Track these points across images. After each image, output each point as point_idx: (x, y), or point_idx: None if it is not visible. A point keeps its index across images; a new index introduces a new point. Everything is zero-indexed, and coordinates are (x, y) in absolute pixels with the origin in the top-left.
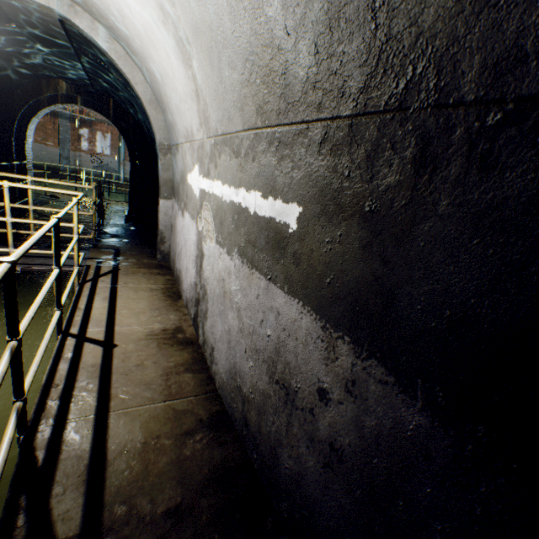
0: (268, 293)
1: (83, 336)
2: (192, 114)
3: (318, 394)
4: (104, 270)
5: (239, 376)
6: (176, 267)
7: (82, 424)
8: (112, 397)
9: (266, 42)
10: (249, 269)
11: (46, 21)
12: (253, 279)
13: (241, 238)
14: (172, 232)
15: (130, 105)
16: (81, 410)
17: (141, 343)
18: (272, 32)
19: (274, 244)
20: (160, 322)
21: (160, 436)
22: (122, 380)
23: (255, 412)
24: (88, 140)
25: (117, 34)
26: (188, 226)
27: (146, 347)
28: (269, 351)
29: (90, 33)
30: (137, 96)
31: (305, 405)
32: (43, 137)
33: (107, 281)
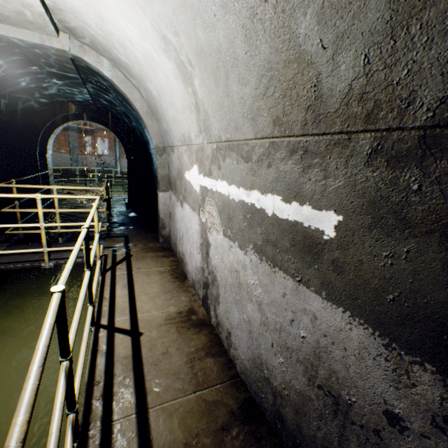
0: (298, 294)
1: (112, 326)
2: (190, 122)
3: (386, 417)
4: (119, 258)
5: (266, 367)
6: (178, 249)
7: (126, 425)
8: (147, 392)
9: (291, 58)
10: (270, 267)
11: (61, 61)
12: (275, 277)
13: (257, 236)
14: (171, 218)
15: (125, 116)
16: (123, 409)
17: (162, 328)
18: (300, 47)
19: (303, 248)
20: (174, 304)
21: (199, 434)
22: (153, 371)
23: (291, 409)
24: (91, 145)
25: (118, 63)
26: (188, 216)
27: (167, 332)
28: (304, 353)
29: (96, 65)
30: (133, 109)
31: (365, 423)
32: (57, 147)
33: (123, 268)
